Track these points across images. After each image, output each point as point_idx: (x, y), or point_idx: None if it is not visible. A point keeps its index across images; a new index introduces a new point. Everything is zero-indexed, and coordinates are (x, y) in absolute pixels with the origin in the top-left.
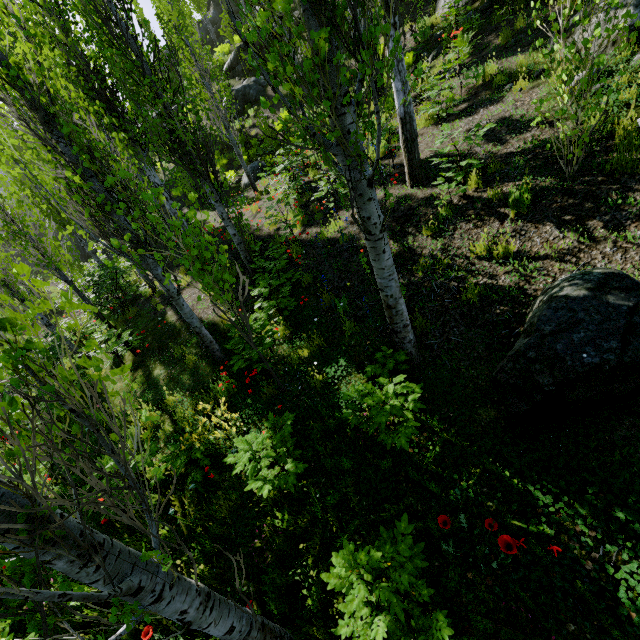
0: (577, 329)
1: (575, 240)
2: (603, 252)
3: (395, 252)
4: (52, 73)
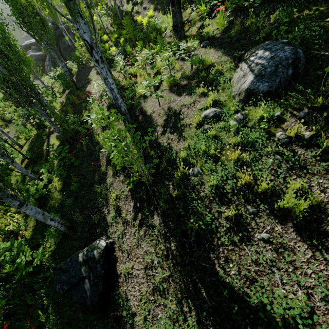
0: (65, 274)
1: (131, 218)
2: (131, 232)
3: (103, 170)
4: None
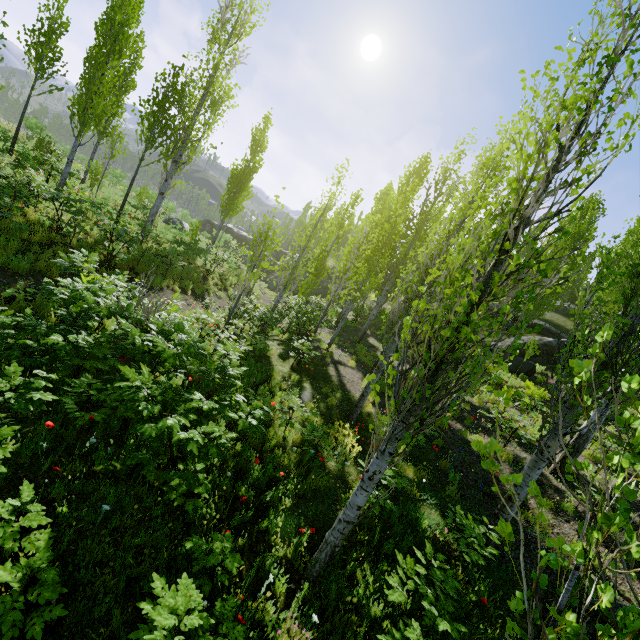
0: None
1: None
2: None
3: None
4: None
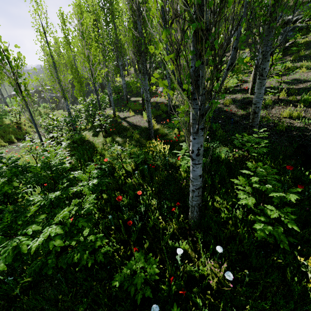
0: None
1: None
2: None
3: (242, 113)
4: (147, 0)
